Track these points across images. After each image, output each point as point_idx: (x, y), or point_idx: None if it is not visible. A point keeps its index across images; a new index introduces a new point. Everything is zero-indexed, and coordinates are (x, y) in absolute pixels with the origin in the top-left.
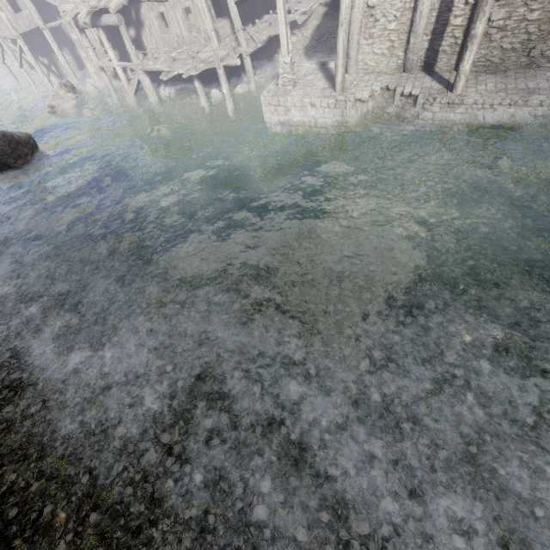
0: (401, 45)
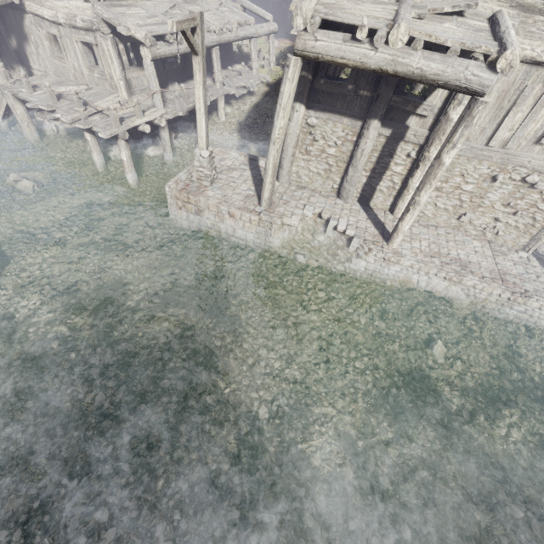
0: (339, 172)
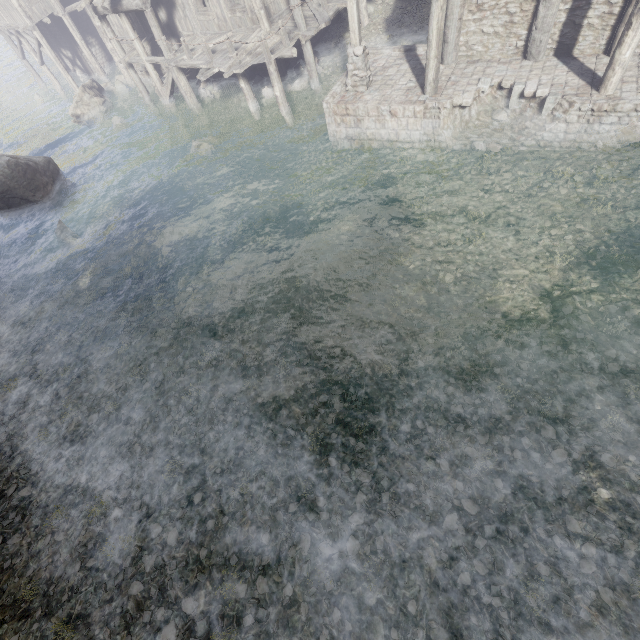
0: (524, 20)
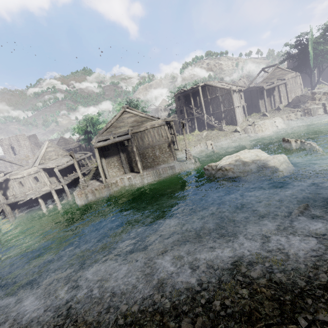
0: (121, 168)
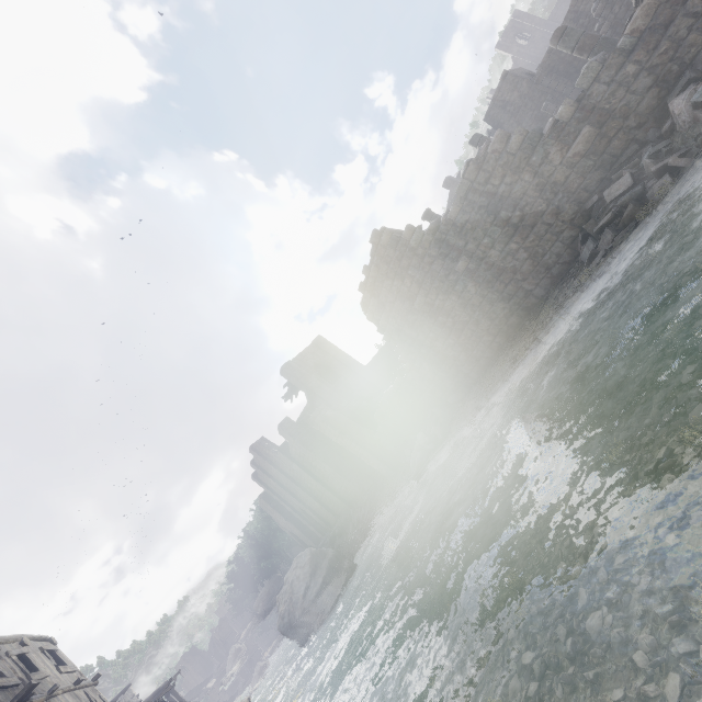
0: None
